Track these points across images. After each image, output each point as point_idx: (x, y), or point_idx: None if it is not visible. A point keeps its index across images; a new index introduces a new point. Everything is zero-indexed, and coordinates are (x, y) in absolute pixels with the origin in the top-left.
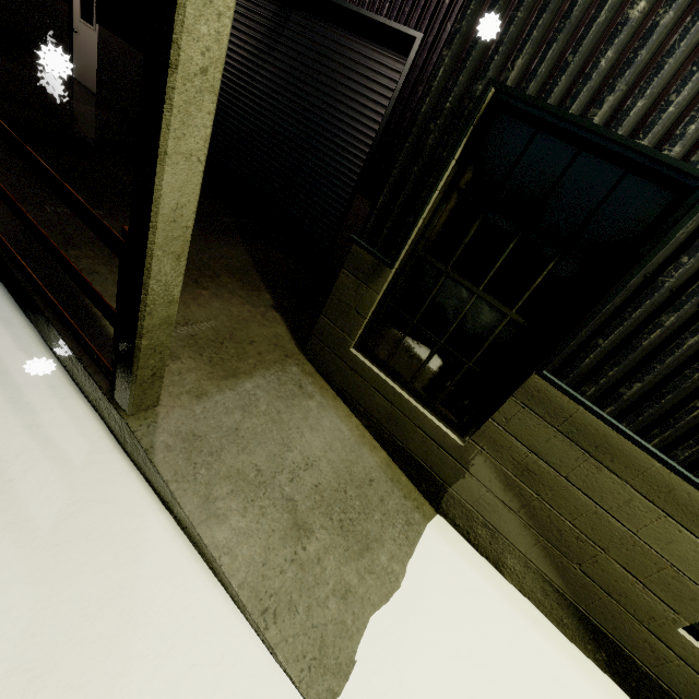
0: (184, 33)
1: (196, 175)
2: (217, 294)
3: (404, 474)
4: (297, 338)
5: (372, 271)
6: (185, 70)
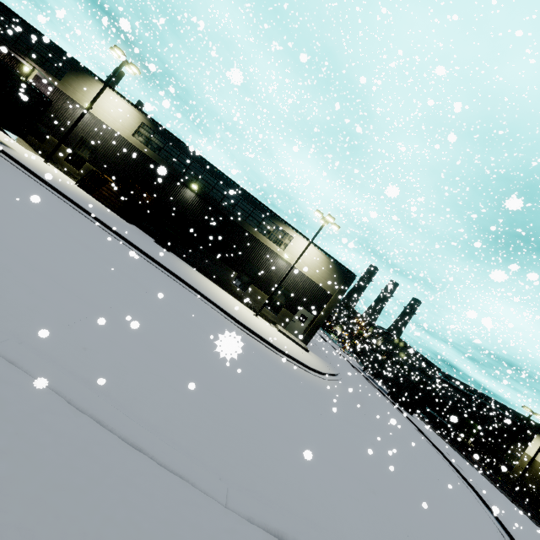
0: None
1: None
2: None
3: (34, 150)
4: None
5: None
6: None
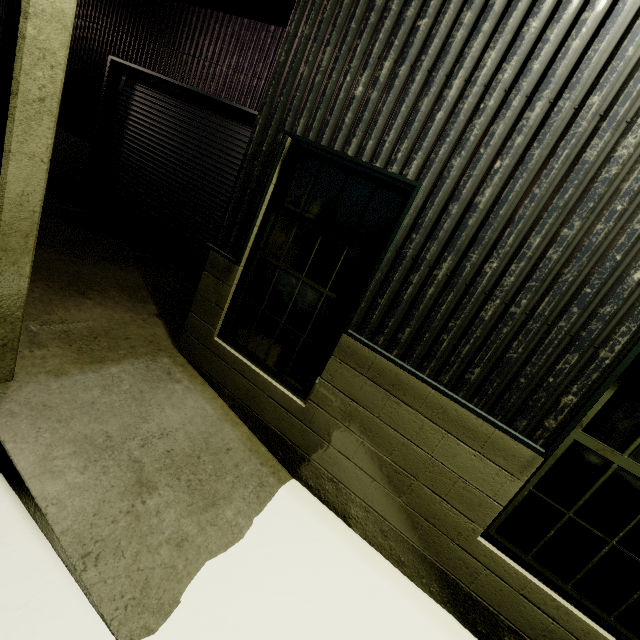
0: (22, 74)
1: (40, 171)
2: (102, 303)
3: (264, 446)
4: (175, 337)
5: (226, 270)
6: (24, 97)
